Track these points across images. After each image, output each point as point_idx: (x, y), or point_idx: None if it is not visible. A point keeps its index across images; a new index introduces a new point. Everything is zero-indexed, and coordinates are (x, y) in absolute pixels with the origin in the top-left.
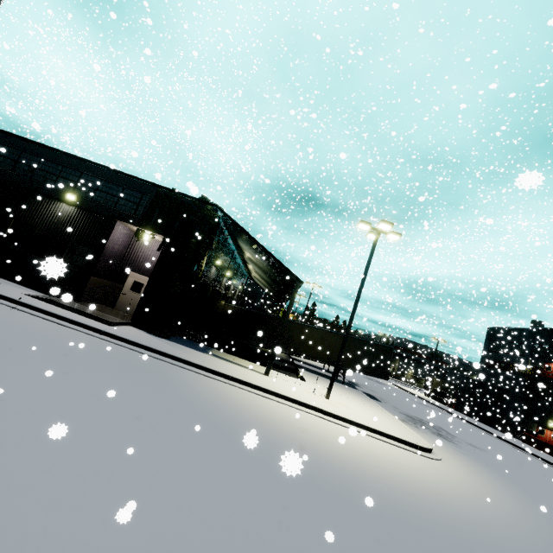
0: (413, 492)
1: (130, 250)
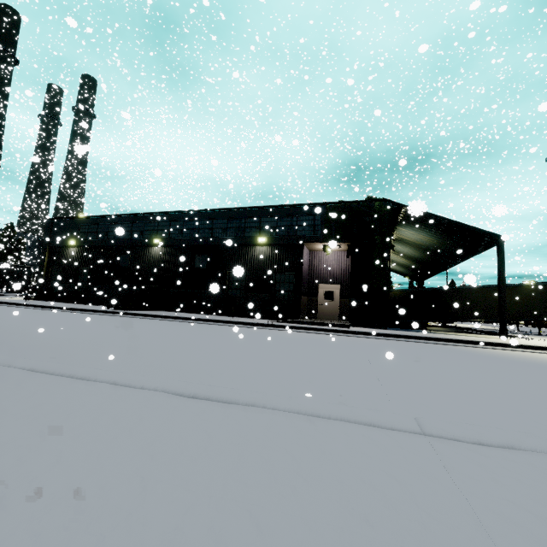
0: None
1: (312, 266)
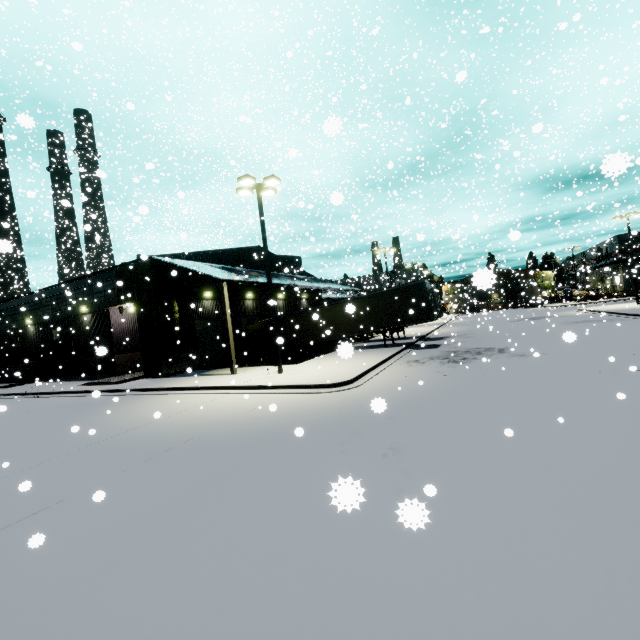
0: (183, 427)
1: None
